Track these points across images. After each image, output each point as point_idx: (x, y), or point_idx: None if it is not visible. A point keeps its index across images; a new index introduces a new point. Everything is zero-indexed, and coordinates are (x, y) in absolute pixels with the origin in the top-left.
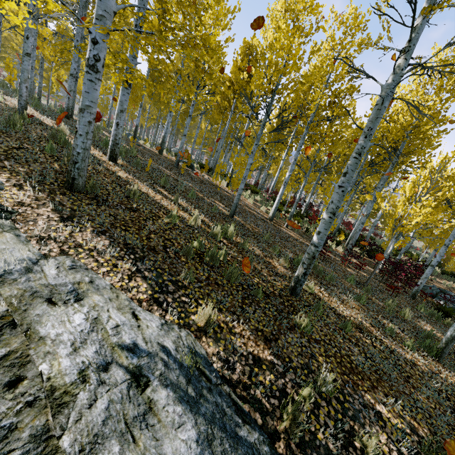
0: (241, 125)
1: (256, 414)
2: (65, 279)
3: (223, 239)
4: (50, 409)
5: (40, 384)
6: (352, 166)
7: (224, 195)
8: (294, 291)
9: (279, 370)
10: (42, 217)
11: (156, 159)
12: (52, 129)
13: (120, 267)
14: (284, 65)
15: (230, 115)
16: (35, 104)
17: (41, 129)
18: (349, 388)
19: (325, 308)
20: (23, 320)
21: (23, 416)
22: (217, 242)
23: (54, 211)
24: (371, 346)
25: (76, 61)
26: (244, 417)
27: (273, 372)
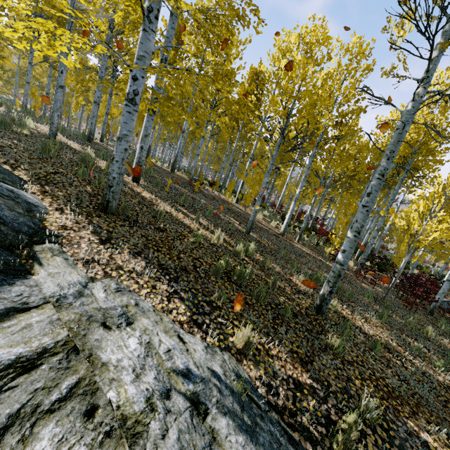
0: (246, 143)
1: (306, 443)
2: (114, 302)
3: (245, 256)
4: (126, 440)
5: (112, 413)
6: (376, 186)
7: (236, 211)
8: (320, 309)
9: (320, 395)
10: (84, 240)
11: (171, 178)
12: (82, 153)
13: (158, 288)
14: (297, 91)
15: (238, 134)
16: (61, 130)
17: (70, 153)
18: (390, 414)
19: (352, 327)
20: (84, 345)
21: (105, 448)
22: (240, 260)
23: (93, 233)
24: (402, 367)
25: (100, 90)
26: (297, 447)
27: (315, 397)
